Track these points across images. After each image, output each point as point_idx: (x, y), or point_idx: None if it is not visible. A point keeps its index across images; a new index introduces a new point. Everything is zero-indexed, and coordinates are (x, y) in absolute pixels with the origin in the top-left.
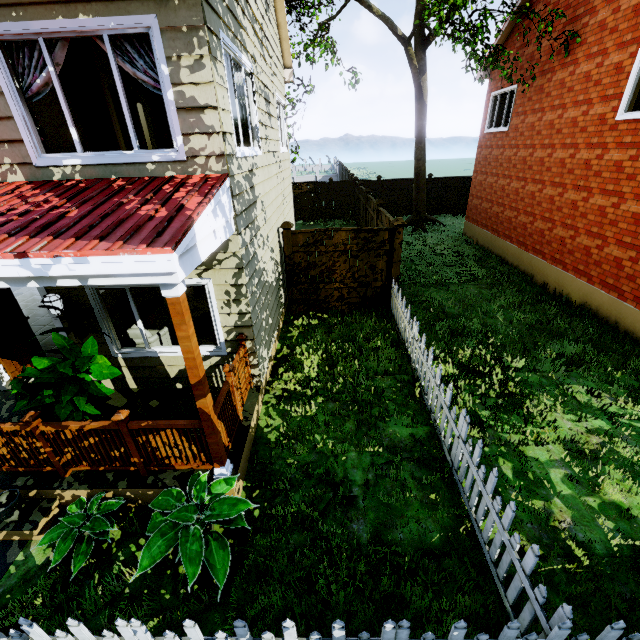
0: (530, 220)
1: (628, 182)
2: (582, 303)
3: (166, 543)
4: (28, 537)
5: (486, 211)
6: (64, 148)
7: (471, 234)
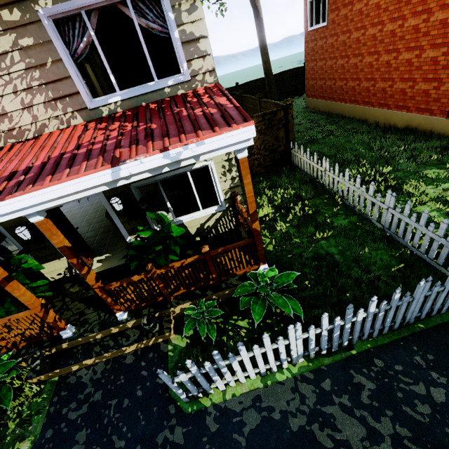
0: (357, 83)
1: (424, 38)
2: (405, 126)
3: (261, 306)
4: (167, 337)
5: (321, 87)
6: None
7: (313, 106)
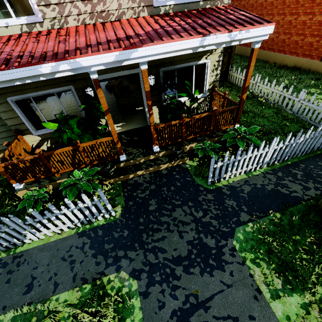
0: None
1: (317, 7)
2: (293, 66)
3: (242, 142)
4: (184, 161)
5: None
6: None
7: None
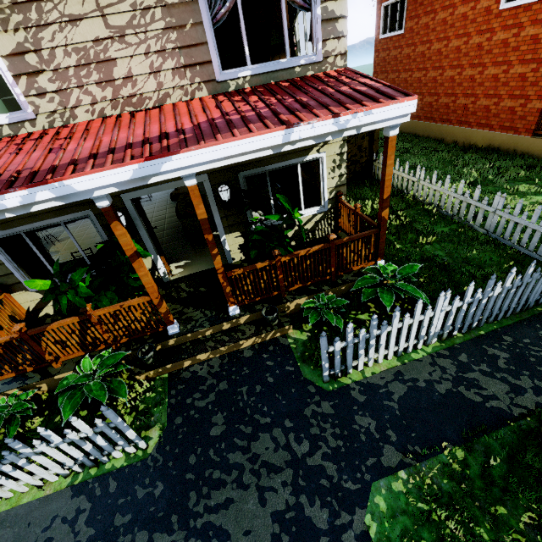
0: (435, 99)
1: (513, 53)
2: (487, 146)
3: (388, 295)
4: (285, 332)
5: None
6: None
7: None
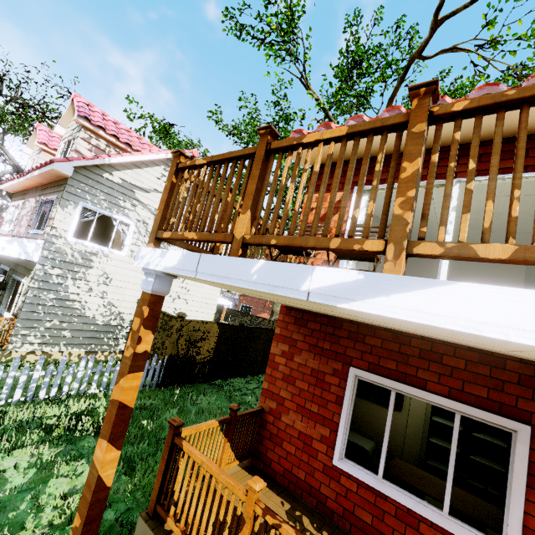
0: None
1: None
2: None
3: None
4: None
5: None
6: None
7: None
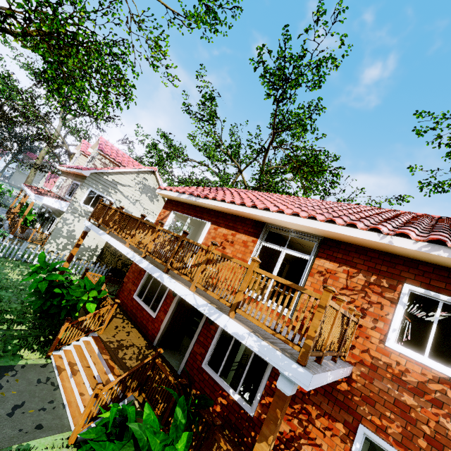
0: None
1: None
2: None
3: None
4: None
5: None
6: (89, 204)
7: None
